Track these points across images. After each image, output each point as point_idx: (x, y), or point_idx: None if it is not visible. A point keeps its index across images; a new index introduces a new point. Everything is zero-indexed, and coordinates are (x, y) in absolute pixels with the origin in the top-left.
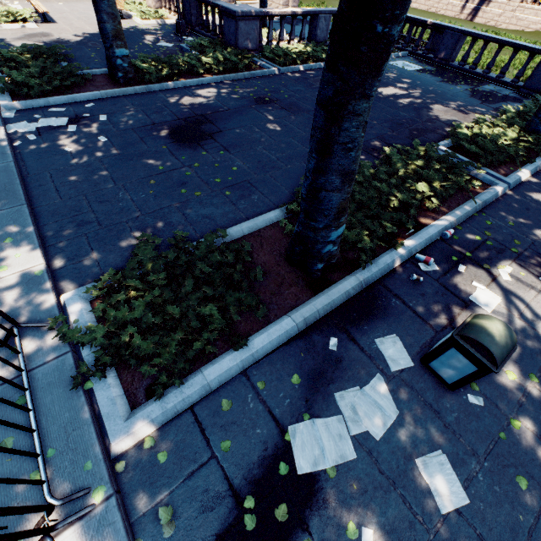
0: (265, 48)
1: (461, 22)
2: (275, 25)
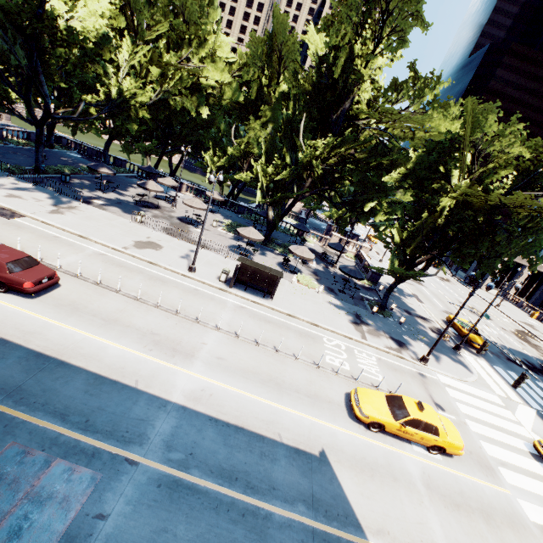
0: (7, 139)
1: None
2: None
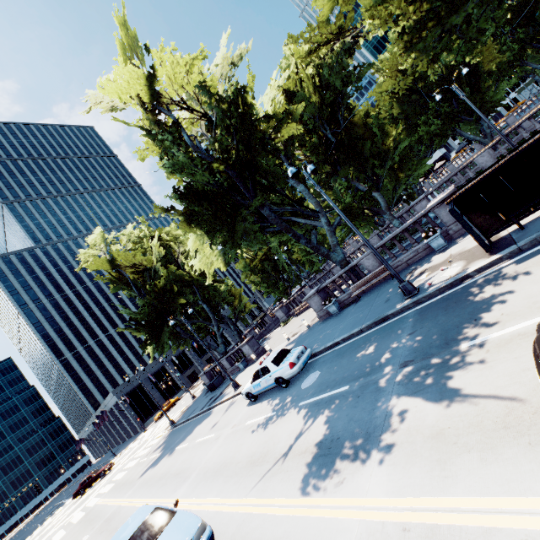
0: None
1: None
2: None
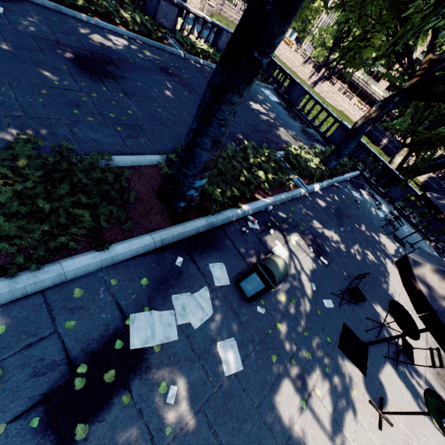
0: (178, 33)
1: (307, 86)
2: (190, 21)
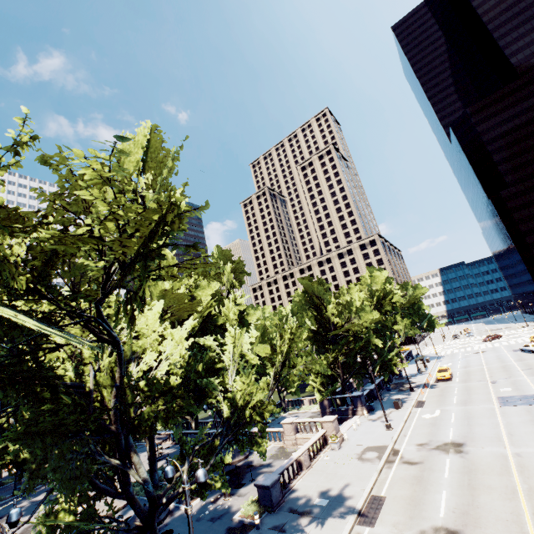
0: None
1: None
2: None
